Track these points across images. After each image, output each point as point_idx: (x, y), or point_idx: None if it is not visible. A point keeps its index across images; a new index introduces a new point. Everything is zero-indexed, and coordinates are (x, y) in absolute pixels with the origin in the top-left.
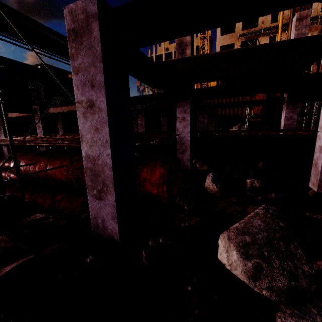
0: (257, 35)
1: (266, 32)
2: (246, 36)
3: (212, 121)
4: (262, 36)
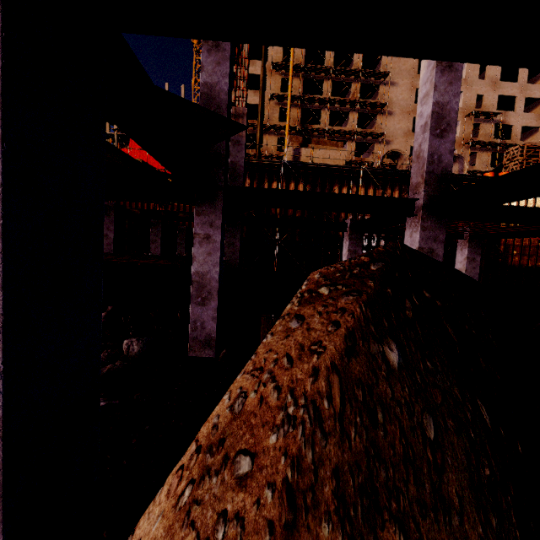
0: (264, 132)
1: (274, 131)
2: (249, 128)
3: (157, 238)
4: (269, 134)
